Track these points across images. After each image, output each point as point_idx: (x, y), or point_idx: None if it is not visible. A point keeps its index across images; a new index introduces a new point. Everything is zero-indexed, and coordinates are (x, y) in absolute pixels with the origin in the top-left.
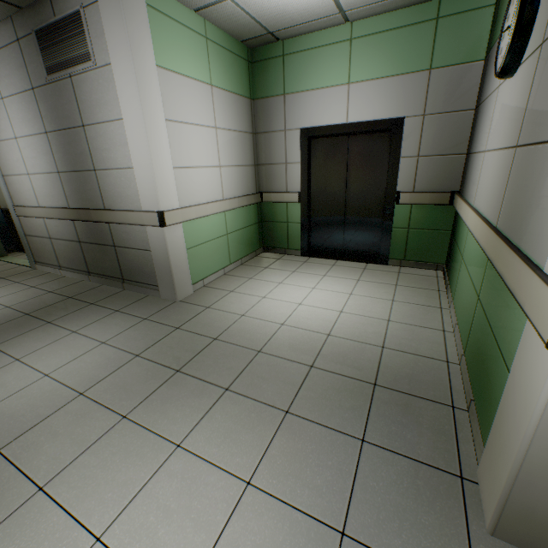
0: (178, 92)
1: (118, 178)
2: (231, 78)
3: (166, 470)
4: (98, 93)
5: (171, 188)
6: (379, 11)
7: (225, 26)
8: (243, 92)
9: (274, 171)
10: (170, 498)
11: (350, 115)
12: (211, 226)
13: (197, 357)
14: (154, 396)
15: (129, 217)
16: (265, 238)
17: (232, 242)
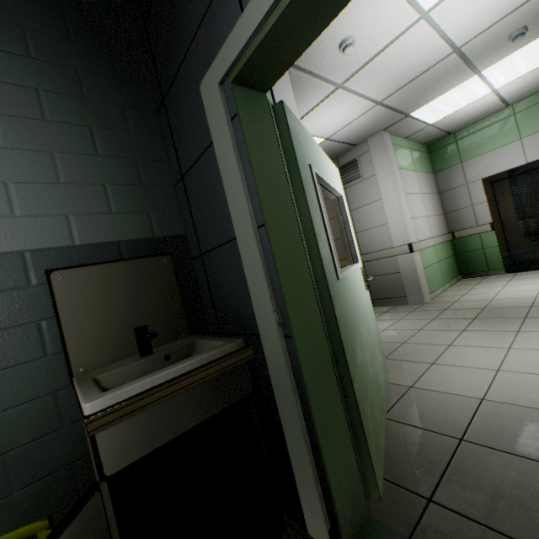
0: (405, 178)
1: (374, 233)
2: (422, 165)
3: (521, 336)
4: (363, 191)
5: (411, 230)
6: (536, 92)
7: (418, 139)
8: (428, 171)
9: (461, 214)
10: (538, 339)
11: (528, 157)
12: (429, 255)
13: (480, 314)
14: (472, 325)
15: (383, 254)
16: (461, 267)
17: (442, 268)
